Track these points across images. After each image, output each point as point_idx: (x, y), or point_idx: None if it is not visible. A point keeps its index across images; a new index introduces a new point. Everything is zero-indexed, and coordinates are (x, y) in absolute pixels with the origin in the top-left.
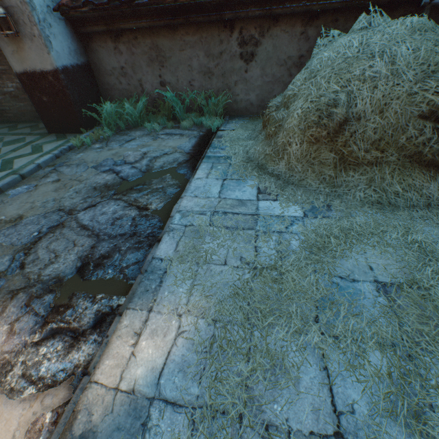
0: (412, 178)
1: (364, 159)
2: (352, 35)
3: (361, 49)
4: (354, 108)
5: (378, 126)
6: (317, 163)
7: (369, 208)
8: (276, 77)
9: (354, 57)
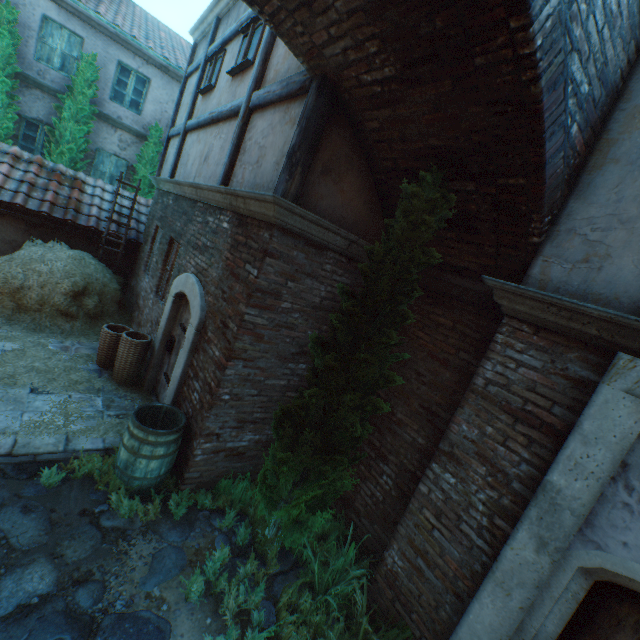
0: (58, 320)
1: (32, 308)
2: (43, 248)
3: (41, 257)
4: (29, 283)
5: (41, 294)
6: (2, 307)
7: (27, 331)
8: (1, 249)
9: (37, 260)
